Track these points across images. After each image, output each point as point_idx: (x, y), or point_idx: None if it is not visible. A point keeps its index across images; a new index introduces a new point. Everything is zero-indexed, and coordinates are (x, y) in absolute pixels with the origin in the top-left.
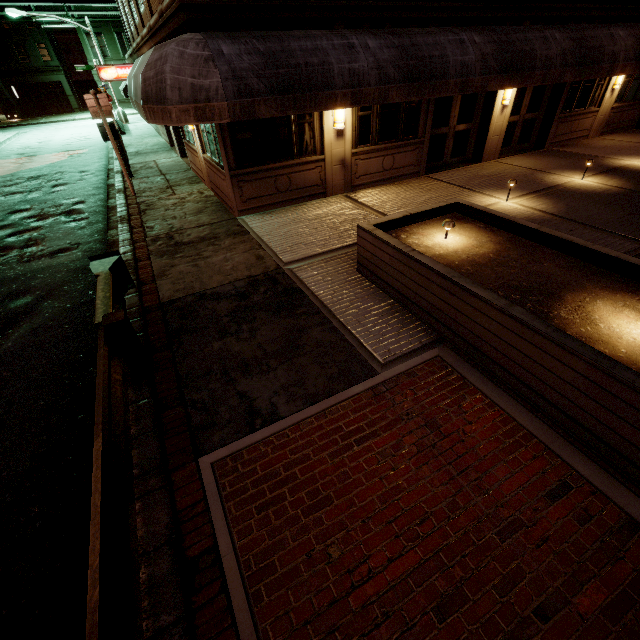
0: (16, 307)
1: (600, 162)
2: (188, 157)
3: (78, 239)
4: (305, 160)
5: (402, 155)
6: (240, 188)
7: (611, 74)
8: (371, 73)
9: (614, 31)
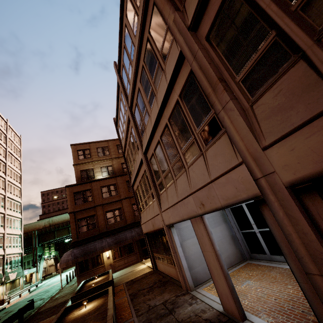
0: None
1: None
2: None
3: (36, 305)
4: (99, 267)
5: (130, 258)
6: (80, 279)
7: None
8: (106, 245)
9: None
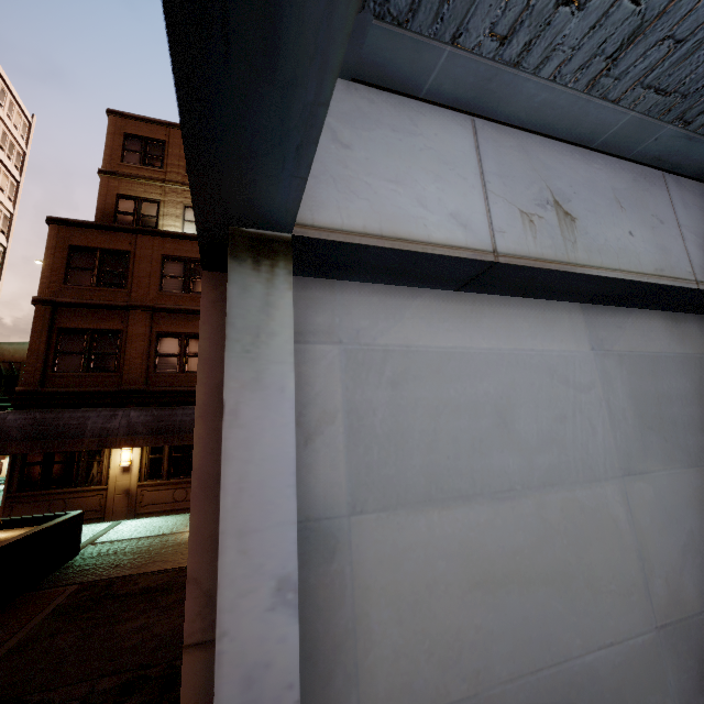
0: None
1: None
2: None
3: None
4: (87, 488)
5: None
6: (12, 508)
7: None
8: (121, 429)
9: None
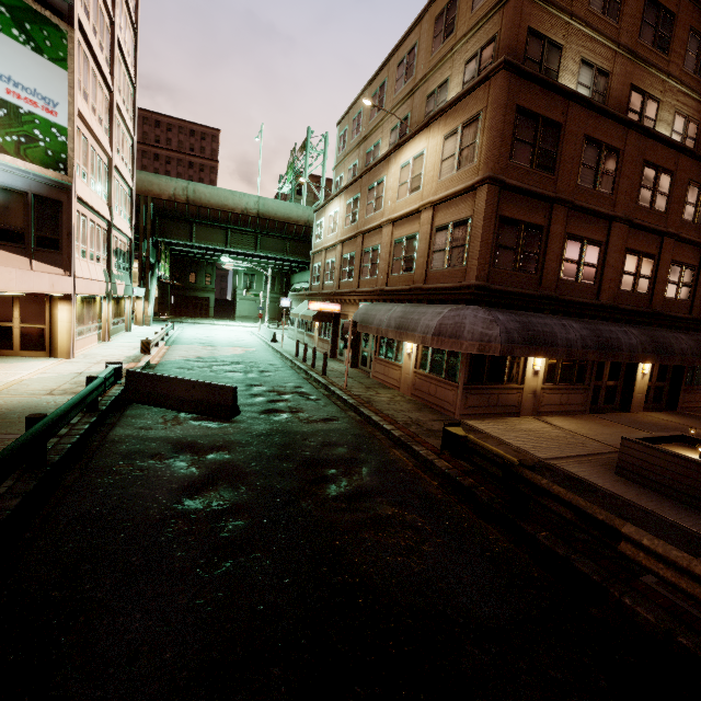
0: (340, 453)
1: None
2: (372, 368)
3: (332, 413)
4: (511, 386)
5: (574, 395)
6: (466, 398)
7: None
8: (577, 341)
9: None
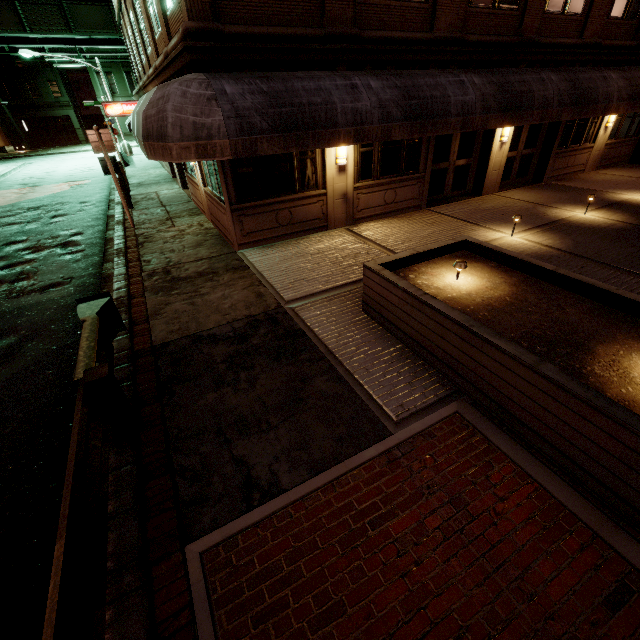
0: None
1: (600, 196)
2: (189, 189)
3: (72, 273)
4: (307, 194)
5: (404, 189)
6: (241, 222)
7: (606, 113)
8: (374, 112)
9: (606, 74)
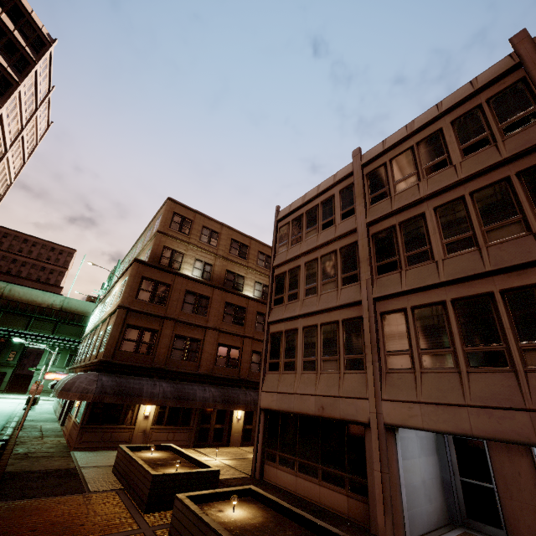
0: None
1: None
2: (65, 423)
3: None
4: (124, 426)
5: (180, 434)
6: (82, 434)
7: None
8: (160, 394)
9: None
